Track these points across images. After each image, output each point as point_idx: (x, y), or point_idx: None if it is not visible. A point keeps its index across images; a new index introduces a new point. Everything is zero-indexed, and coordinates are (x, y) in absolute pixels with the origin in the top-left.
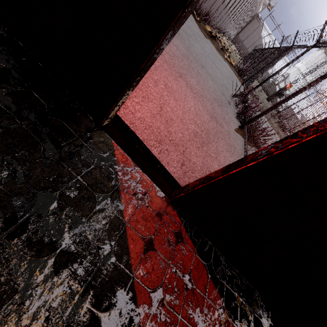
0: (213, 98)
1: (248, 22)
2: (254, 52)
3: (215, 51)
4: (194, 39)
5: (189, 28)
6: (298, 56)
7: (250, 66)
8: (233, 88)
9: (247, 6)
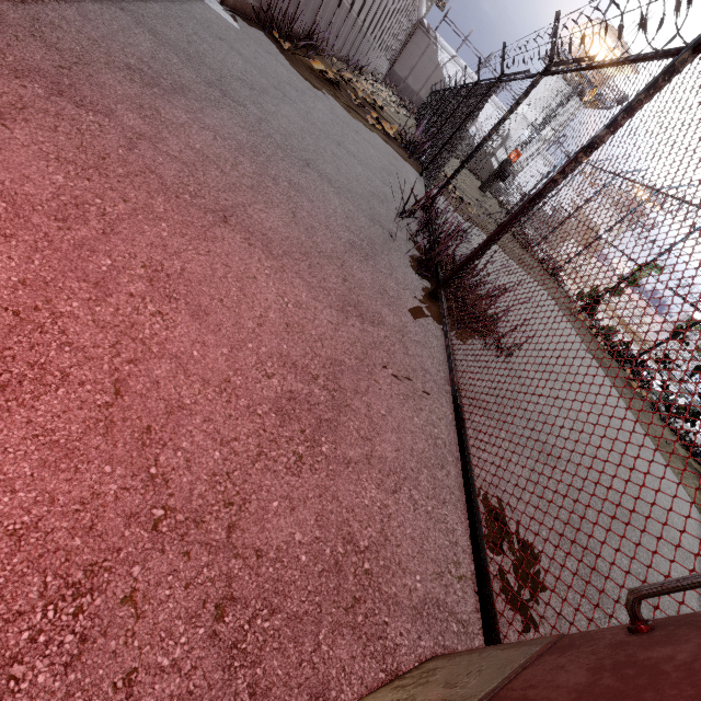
0: (346, 243)
1: (407, 39)
2: (432, 99)
3: (343, 113)
4: (280, 97)
5: (261, 73)
6: (519, 99)
7: (429, 131)
8: (400, 193)
9: (395, 7)
